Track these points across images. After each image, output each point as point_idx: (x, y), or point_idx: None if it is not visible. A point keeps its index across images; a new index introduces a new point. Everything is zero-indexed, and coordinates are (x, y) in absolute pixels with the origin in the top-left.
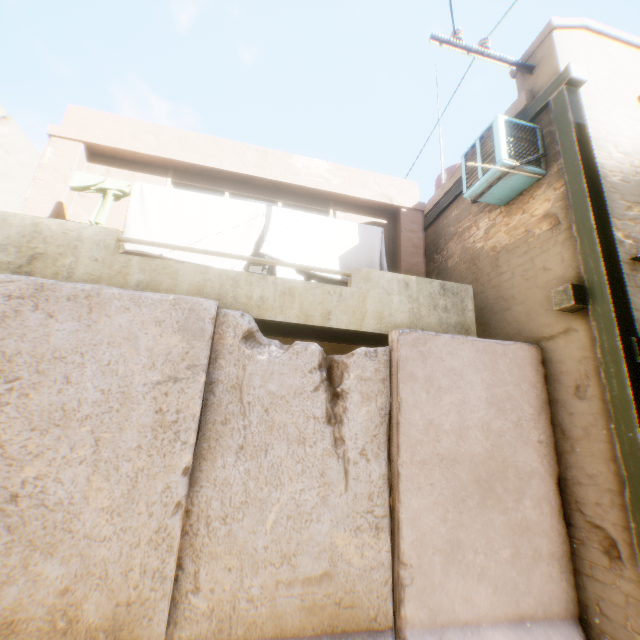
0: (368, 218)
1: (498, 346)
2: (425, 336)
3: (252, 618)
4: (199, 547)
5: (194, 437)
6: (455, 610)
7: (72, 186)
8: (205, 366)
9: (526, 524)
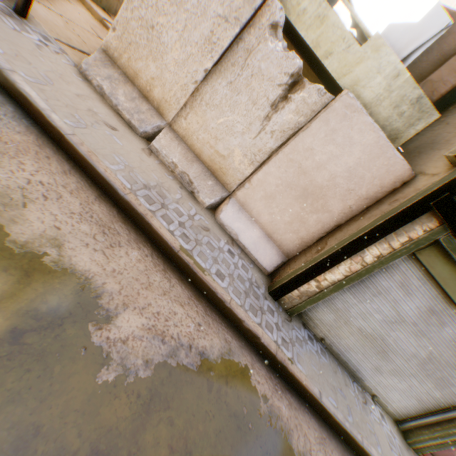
0: None
1: (391, 152)
2: (358, 108)
3: (194, 144)
4: (194, 106)
5: (217, 59)
6: (252, 211)
7: None
8: (242, 25)
9: (305, 221)
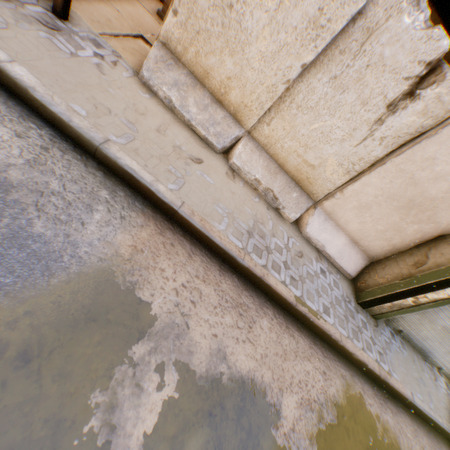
0: None
1: None
2: None
3: (278, 153)
4: (280, 109)
5: (322, 48)
6: (339, 220)
7: None
8: None
9: (401, 230)
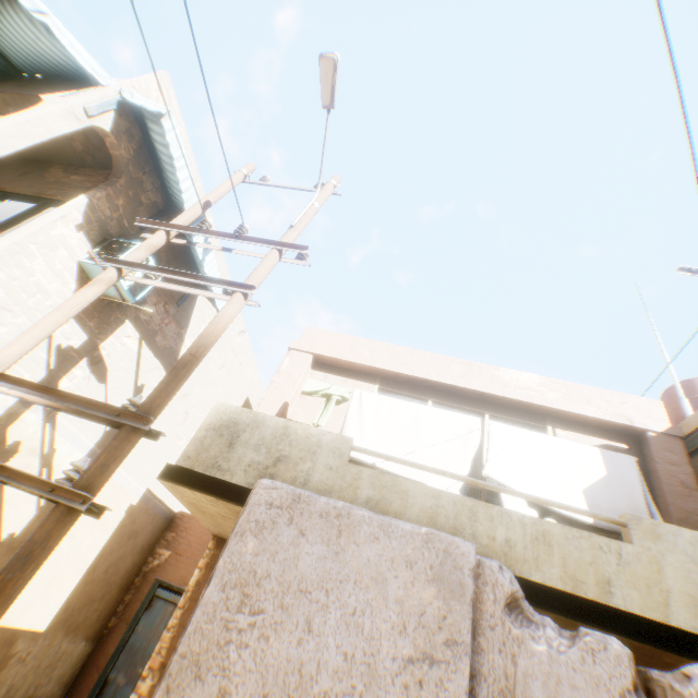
0: (598, 440)
1: None
2: None
3: None
4: None
5: None
6: None
7: (303, 390)
8: (468, 645)
9: None
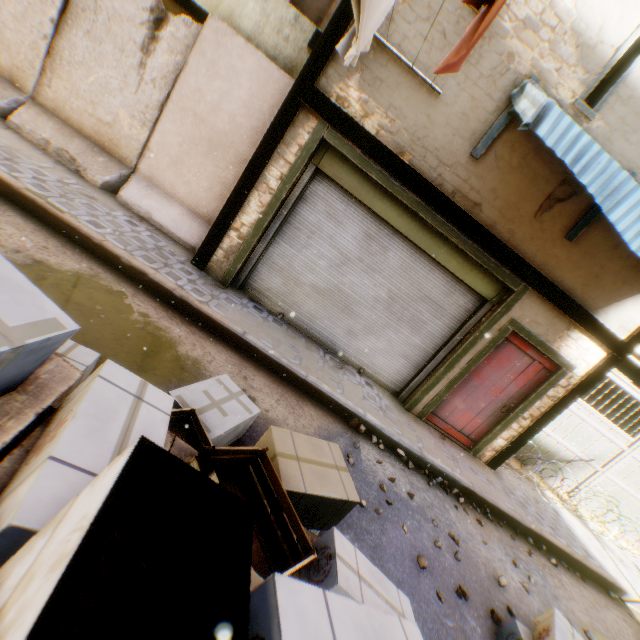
0: None
1: (277, 74)
2: (227, 32)
3: (71, 117)
4: (56, 70)
5: (61, 5)
6: (164, 185)
7: None
8: None
9: (225, 181)
